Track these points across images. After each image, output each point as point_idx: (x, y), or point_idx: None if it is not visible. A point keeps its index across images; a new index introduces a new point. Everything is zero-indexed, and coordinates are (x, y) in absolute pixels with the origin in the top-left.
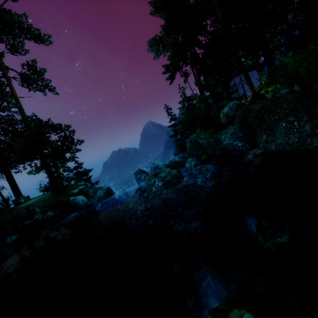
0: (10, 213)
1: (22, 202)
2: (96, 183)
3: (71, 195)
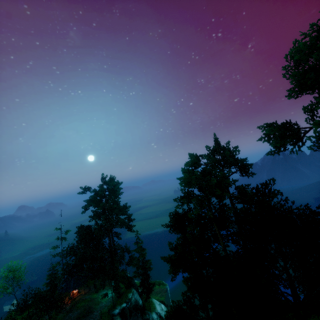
0: (87, 319)
1: (112, 285)
2: (151, 284)
3: (112, 314)
